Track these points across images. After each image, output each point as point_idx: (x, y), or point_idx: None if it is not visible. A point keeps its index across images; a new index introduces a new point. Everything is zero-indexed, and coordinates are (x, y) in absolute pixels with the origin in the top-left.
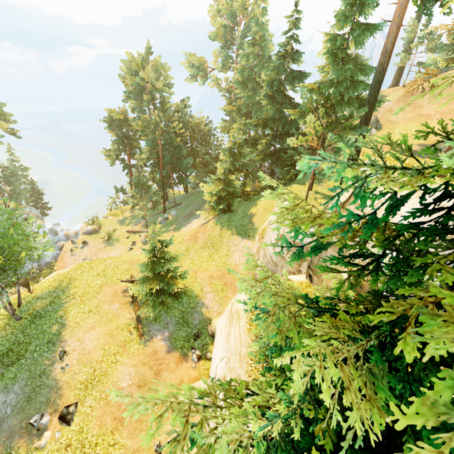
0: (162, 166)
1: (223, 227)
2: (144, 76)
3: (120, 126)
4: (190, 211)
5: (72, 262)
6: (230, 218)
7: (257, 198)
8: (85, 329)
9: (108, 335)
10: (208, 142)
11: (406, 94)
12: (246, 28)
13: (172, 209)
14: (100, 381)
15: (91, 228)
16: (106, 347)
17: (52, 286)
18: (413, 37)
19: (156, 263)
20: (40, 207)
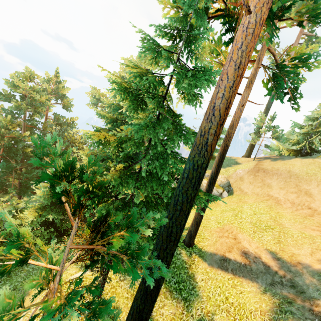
0: None
1: None
2: (19, 85)
3: None
4: None
5: None
6: None
7: None
8: None
9: None
10: None
11: (256, 169)
12: None
13: None
14: None
15: None
16: None
17: None
18: (262, 126)
19: None
20: None
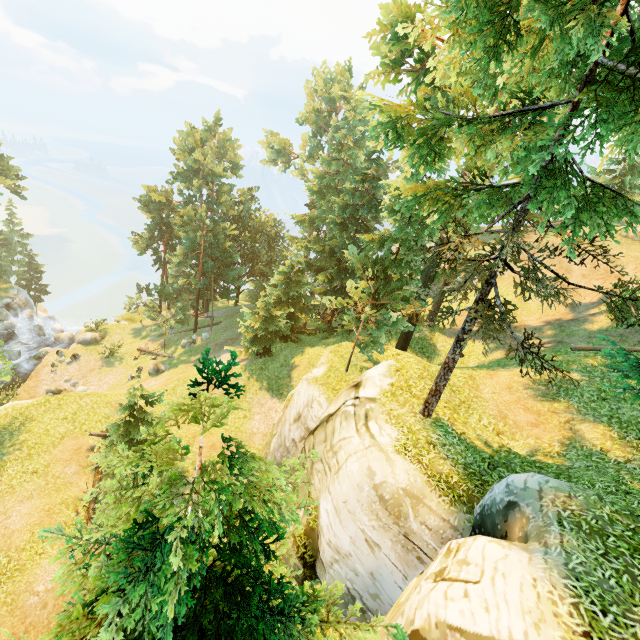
0: (201, 272)
1: (252, 376)
2: (199, 158)
3: (160, 209)
4: (226, 337)
5: (49, 381)
6: (264, 365)
7: (309, 341)
8: (19, 498)
9: (46, 512)
10: (275, 247)
11: None
12: (345, 117)
13: (206, 329)
14: (11, 579)
15: (91, 336)
16: (36, 530)
17: (0, 424)
18: None
19: (133, 424)
20: (35, 289)
